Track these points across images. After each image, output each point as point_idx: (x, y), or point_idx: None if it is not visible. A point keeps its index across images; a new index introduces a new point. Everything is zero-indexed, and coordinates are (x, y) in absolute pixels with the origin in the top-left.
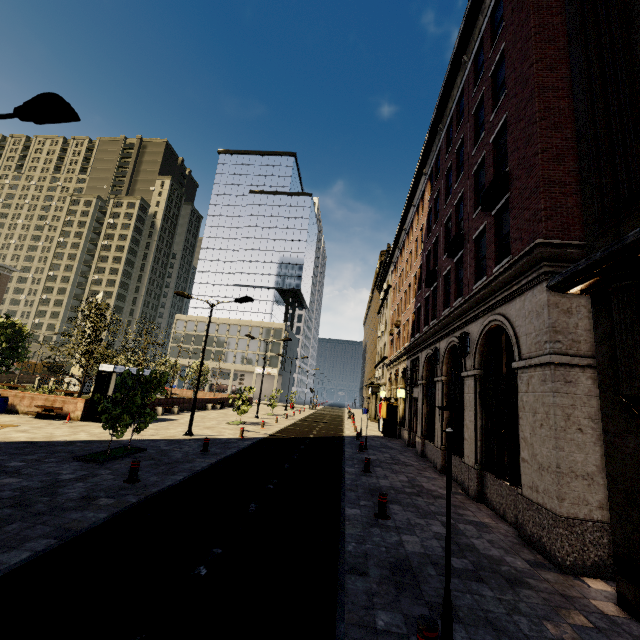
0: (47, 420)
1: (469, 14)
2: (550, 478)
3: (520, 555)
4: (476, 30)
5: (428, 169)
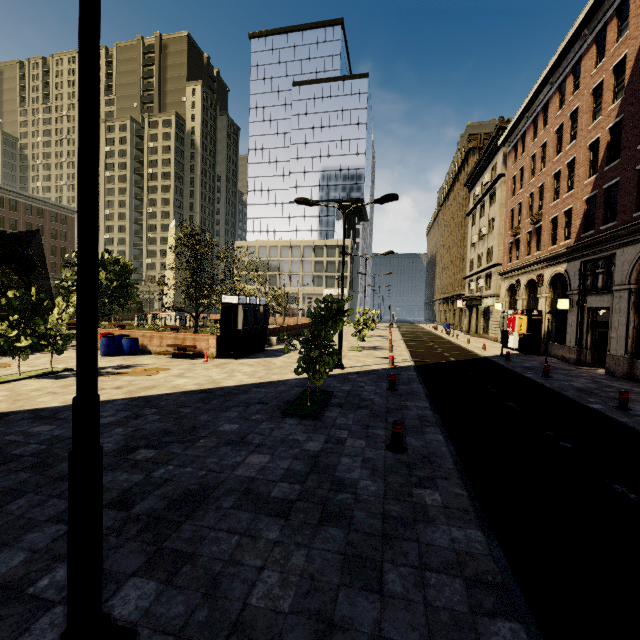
0: (185, 360)
1: None
2: None
3: None
4: None
5: None
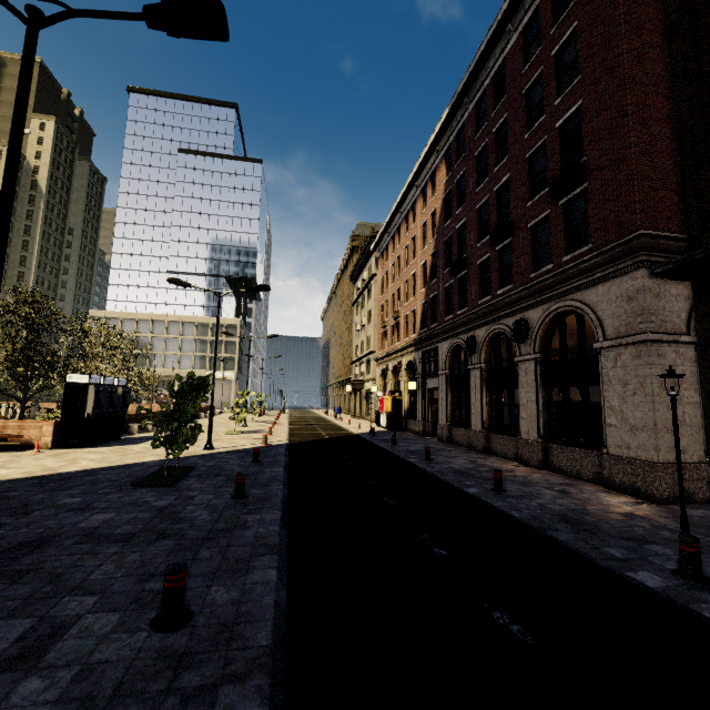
0: (3, 452)
1: None
2: (646, 435)
3: (623, 499)
4: None
5: (442, 146)
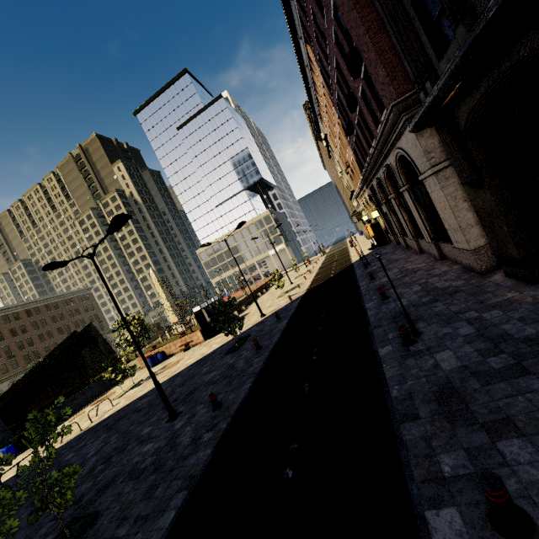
0: (190, 350)
1: None
2: (460, 234)
3: (461, 278)
4: None
5: (300, 34)
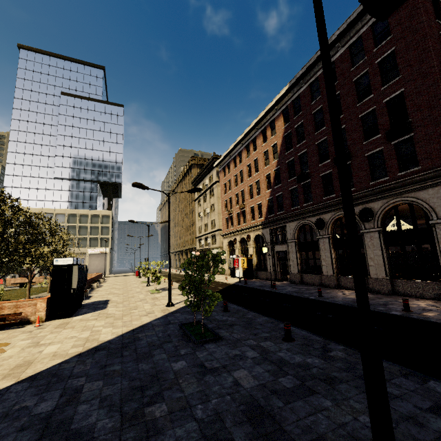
0: (7, 330)
1: (354, 19)
2: None
3: None
4: (353, 30)
5: (280, 107)
